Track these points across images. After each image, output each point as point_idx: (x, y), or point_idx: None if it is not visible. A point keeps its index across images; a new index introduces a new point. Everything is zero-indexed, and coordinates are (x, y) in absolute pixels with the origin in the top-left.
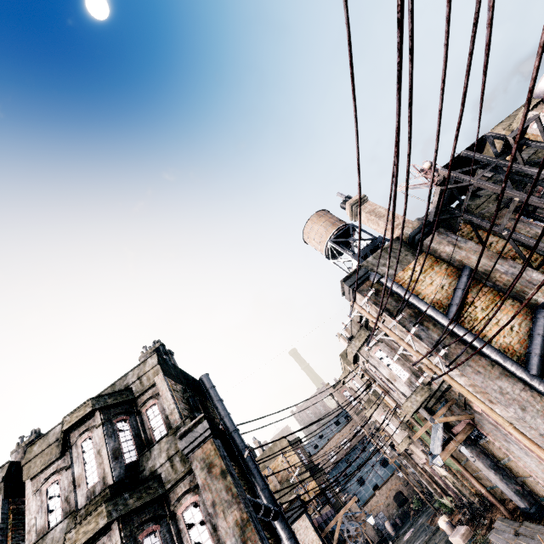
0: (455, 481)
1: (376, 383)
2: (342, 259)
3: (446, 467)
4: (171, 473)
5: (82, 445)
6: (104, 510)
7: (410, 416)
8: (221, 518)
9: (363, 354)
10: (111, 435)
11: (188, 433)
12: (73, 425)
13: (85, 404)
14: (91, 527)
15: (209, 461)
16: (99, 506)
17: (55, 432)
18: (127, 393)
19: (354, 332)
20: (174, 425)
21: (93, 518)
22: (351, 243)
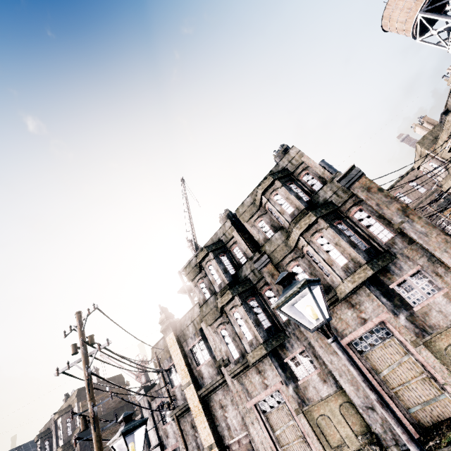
0: None
1: None
2: (437, 30)
3: None
4: (338, 199)
5: (274, 198)
6: (312, 214)
7: None
8: (385, 209)
9: None
10: (290, 190)
11: (344, 177)
12: (265, 190)
13: (267, 178)
14: (307, 222)
15: (367, 187)
16: (308, 213)
17: (247, 201)
18: (286, 171)
19: (450, 105)
20: (328, 179)
21: (306, 218)
22: (445, 8)
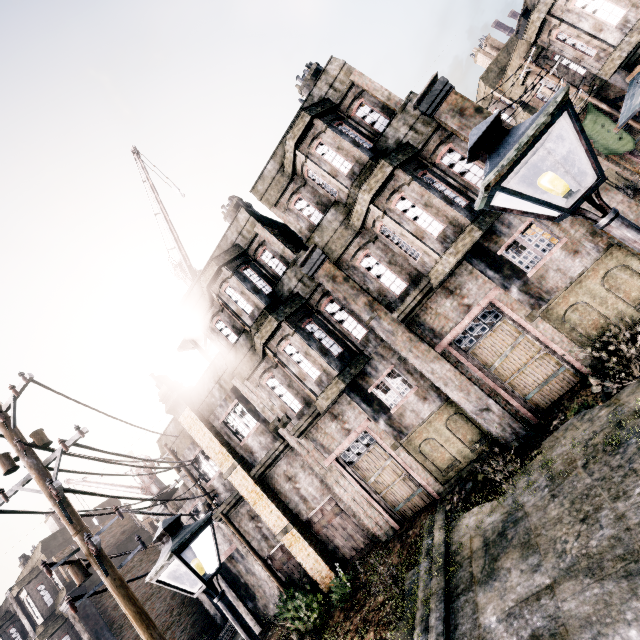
0: (616, 169)
1: (550, 74)
2: None
3: (609, 159)
4: (417, 137)
5: (317, 153)
6: (385, 163)
7: (608, 78)
8: None
9: (555, 14)
10: (341, 134)
11: (424, 98)
12: (299, 139)
13: (299, 117)
14: (379, 177)
15: (459, 109)
16: (379, 163)
17: (269, 170)
18: (328, 103)
19: None
20: (397, 107)
21: (377, 172)
22: None
